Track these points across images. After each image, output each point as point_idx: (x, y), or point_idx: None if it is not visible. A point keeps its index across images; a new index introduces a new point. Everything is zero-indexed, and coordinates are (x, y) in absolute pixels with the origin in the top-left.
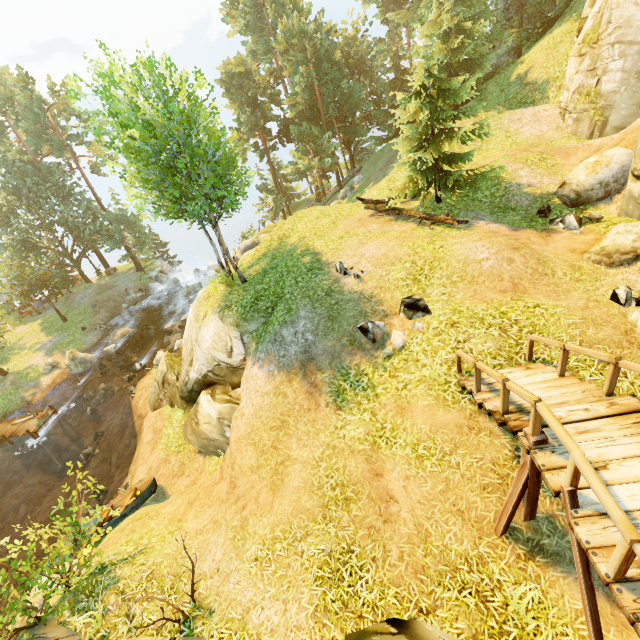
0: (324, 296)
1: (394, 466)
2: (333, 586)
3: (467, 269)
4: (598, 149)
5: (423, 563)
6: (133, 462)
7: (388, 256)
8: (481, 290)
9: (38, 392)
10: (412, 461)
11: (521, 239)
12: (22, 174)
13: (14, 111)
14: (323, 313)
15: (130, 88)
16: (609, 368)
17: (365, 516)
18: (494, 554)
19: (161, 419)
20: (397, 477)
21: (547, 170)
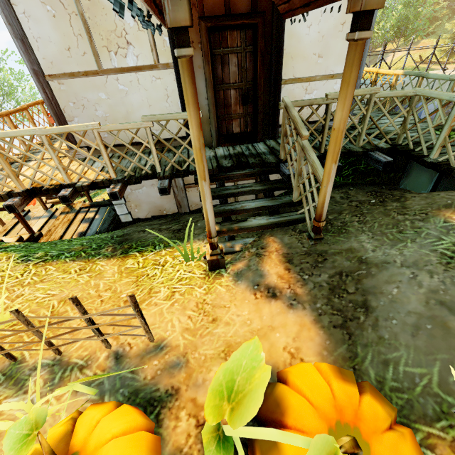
0: None
1: None
2: None
3: None
4: None
5: None
6: None
7: None
8: None
9: None
10: None
11: None
12: None
13: None
14: None
15: None
16: None
17: None
18: None
19: None
20: None
21: None
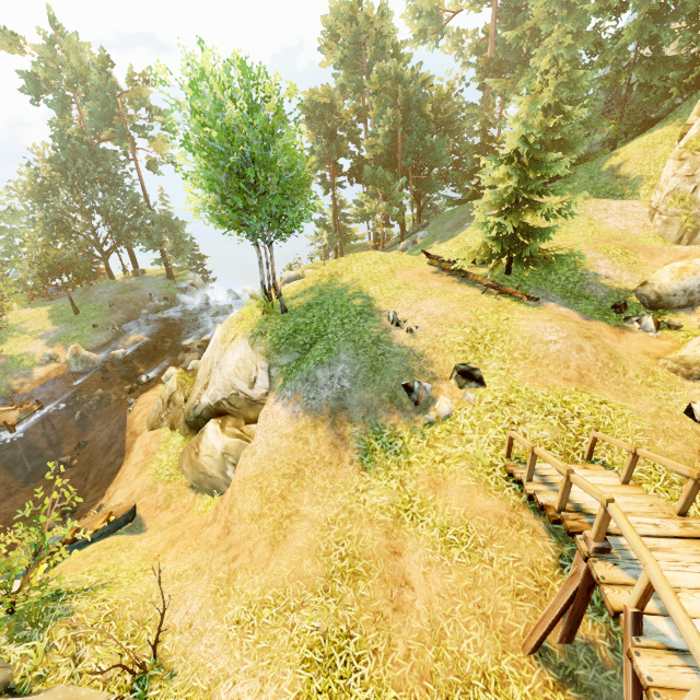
0: (370, 344)
1: (416, 547)
2: (322, 674)
3: (532, 348)
4: (685, 256)
5: (432, 668)
6: (114, 482)
7: (447, 317)
8: (544, 373)
9: (28, 383)
10: (438, 545)
11: (593, 330)
12: (75, 153)
13: (85, 89)
14: (366, 361)
15: (218, 88)
16: (688, 483)
17: (373, 598)
18: (518, 675)
19: (157, 441)
20: (418, 560)
21: (628, 266)
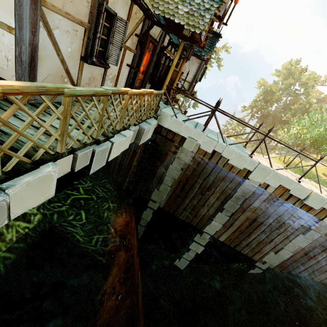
0: None
1: None
2: None
3: None
4: None
5: None
6: None
7: None
8: None
9: None
10: None
11: None
12: None
13: None
14: None
15: None
16: None
17: None
18: None
19: None
20: None
21: None
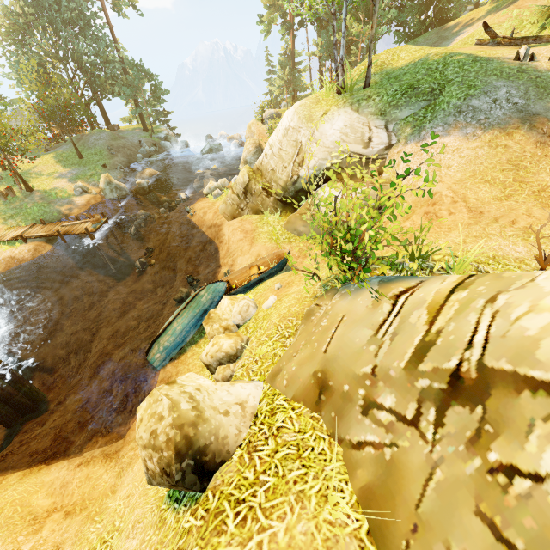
0: (517, 73)
1: None
2: None
3: None
4: None
5: None
6: (223, 257)
7: None
8: None
9: (74, 208)
10: None
11: None
12: None
13: None
14: (527, 83)
15: None
16: None
17: None
18: None
19: (249, 223)
20: None
21: None
